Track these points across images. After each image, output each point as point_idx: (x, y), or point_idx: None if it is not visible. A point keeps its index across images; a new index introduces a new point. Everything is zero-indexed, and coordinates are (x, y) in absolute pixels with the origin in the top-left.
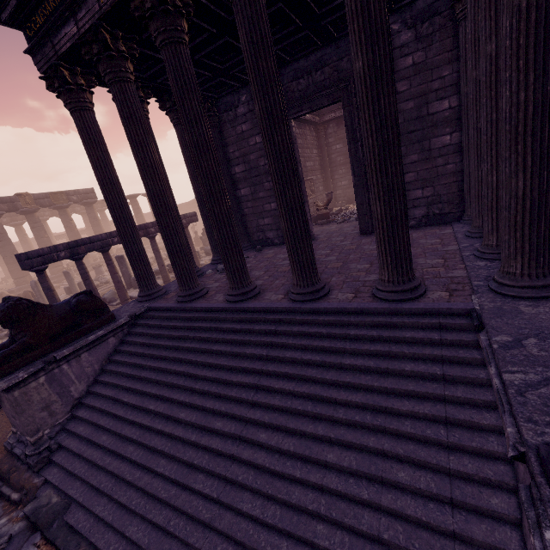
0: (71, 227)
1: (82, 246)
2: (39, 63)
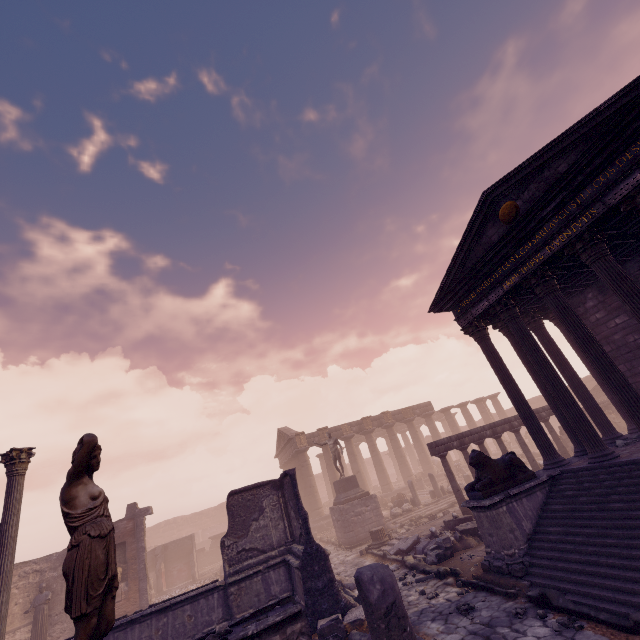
0: (417, 438)
1: (465, 437)
2: (461, 323)
